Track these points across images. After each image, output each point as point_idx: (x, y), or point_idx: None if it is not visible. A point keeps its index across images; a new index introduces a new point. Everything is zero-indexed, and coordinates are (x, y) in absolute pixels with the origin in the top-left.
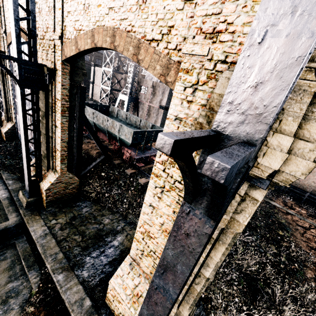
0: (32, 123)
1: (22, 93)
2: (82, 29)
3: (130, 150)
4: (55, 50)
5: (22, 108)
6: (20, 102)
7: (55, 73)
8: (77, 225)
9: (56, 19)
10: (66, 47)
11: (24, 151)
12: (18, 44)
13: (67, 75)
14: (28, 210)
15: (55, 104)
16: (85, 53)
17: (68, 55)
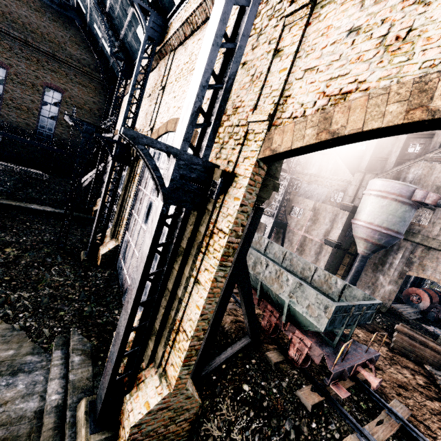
0: (157, 270)
1: (163, 213)
2: (356, 89)
3: (308, 340)
4: (244, 140)
5: (153, 240)
6: (154, 230)
7: (231, 181)
8: None
9: (264, 90)
10: (281, 132)
11: (123, 324)
12: (189, 126)
13: (256, 187)
14: None
15: (210, 238)
16: (341, 142)
17: (285, 147)
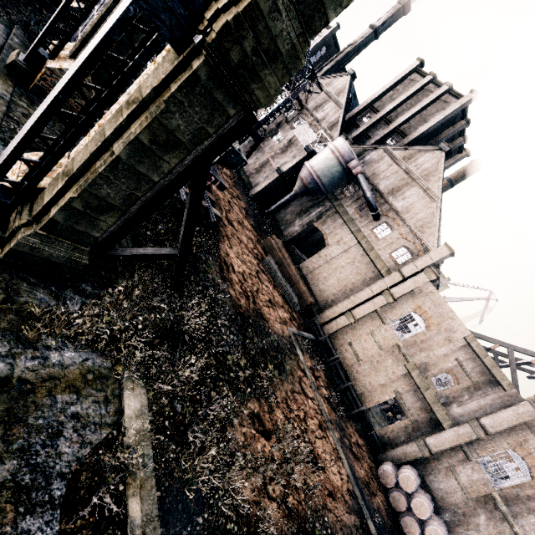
0: None
1: None
2: None
3: None
4: None
5: None
6: None
7: None
8: (46, 133)
9: None
10: None
11: (63, 3)
12: None
13: None
14: (7, 70)
15: None
16: None
17: None
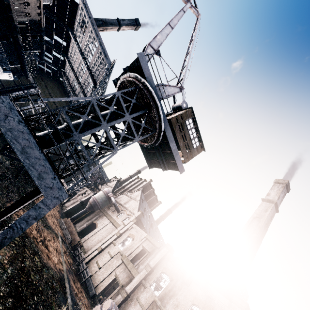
0: None
1: None
2: None
3: None
4: None
5: None
6: None
7: None
8: None
9: None
10: None
11: None
12: None
13: None
14: None
15: None
16: None
17: None
